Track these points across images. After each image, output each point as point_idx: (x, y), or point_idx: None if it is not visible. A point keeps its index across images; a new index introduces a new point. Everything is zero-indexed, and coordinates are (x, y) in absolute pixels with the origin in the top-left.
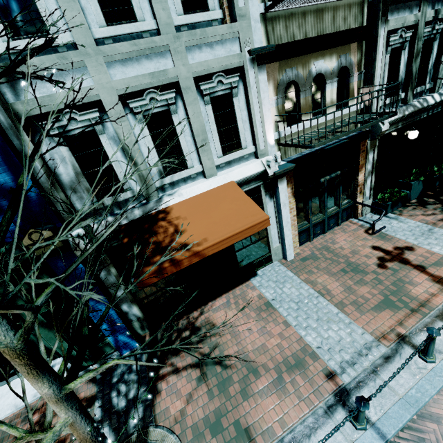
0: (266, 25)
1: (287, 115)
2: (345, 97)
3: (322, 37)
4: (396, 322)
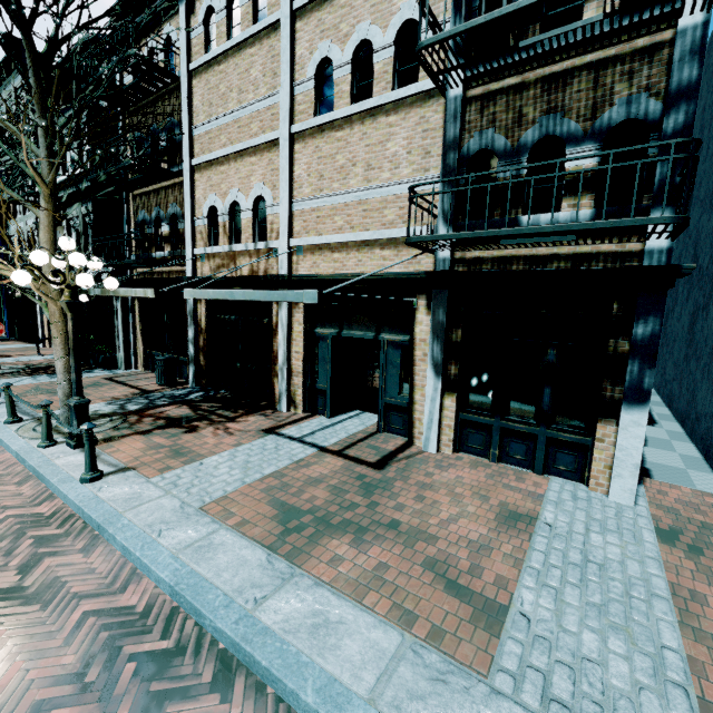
0: None
1: None
2: None
3: None
4: None
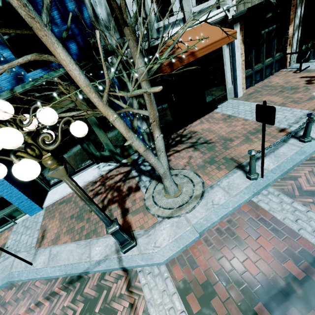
0: None
1: None
2: None
3: None
4: None
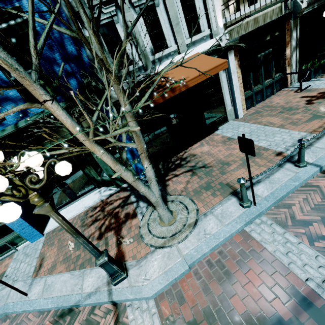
0: None
1: None
2: None
3: None
4: (323, 123)
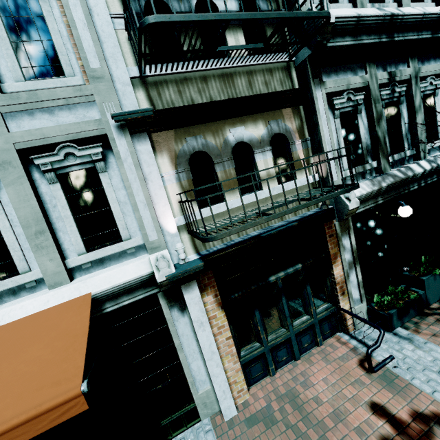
0: (148, 90)
1: (180, 193)
2: (291, 168)
3: (231, 100)
4: None
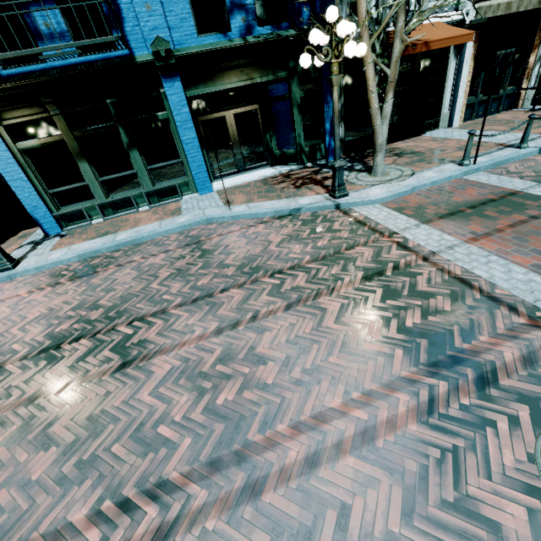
0: None
1: None
2: None
3: None
4: None
